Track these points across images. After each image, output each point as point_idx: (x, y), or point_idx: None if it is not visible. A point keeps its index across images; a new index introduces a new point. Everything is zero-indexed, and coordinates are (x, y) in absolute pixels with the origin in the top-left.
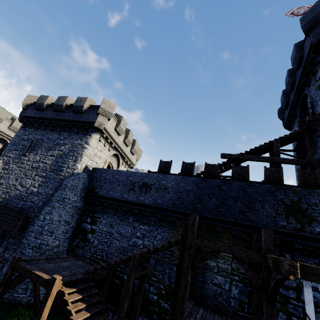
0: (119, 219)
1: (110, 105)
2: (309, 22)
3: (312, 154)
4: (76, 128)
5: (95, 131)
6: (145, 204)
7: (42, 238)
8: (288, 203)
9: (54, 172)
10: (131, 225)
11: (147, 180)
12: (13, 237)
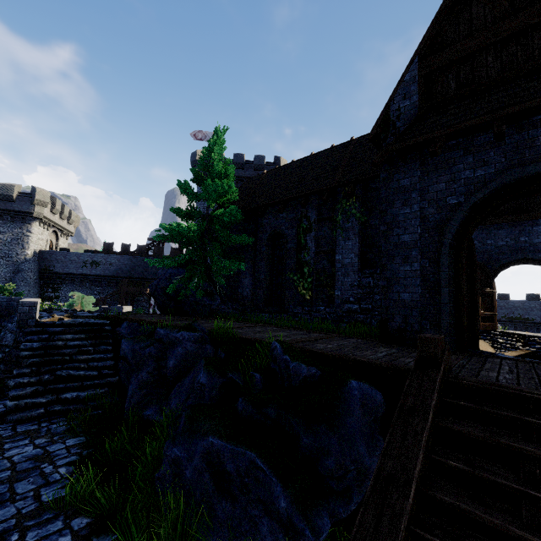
0: (78, 286)
1: (44, 195)
2: (193, 163)
3: None
4: (11, 217)
5: (34, 220)
6: (98, 275)
7: None
8: None
9: (4, 259)
10: (89, 288)
11: (96, 259)
12: None
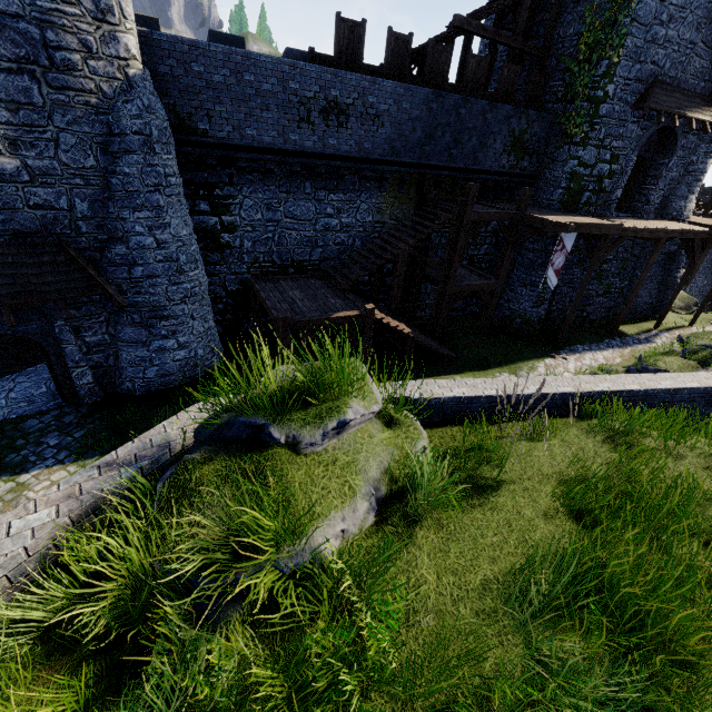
0: (284, 191)
1: None
2: None
3: (551, 37)
4: None
5: None
6: (344, 155)
7: (189, 278)
8: (517, 135)
9: (35, 75)
10: (312, 199)
11: (338, 93)
12: (71, 306)
